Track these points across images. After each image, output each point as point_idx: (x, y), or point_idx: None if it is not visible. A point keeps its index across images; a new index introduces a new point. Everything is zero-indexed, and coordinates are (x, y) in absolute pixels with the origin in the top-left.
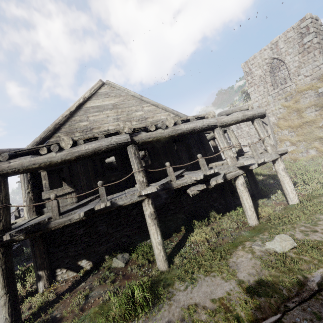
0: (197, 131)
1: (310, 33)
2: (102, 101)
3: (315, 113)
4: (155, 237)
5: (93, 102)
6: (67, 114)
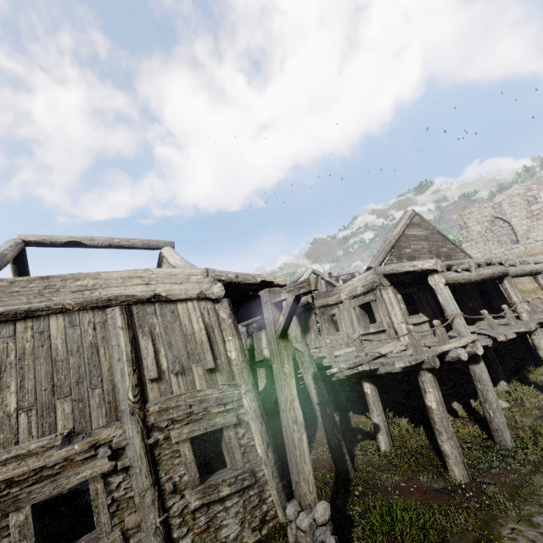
0: (532, 274)
1: (538, 202)
2: (417, 231)
3: None
4: None
5: (411, 230)
6: (397, 238)
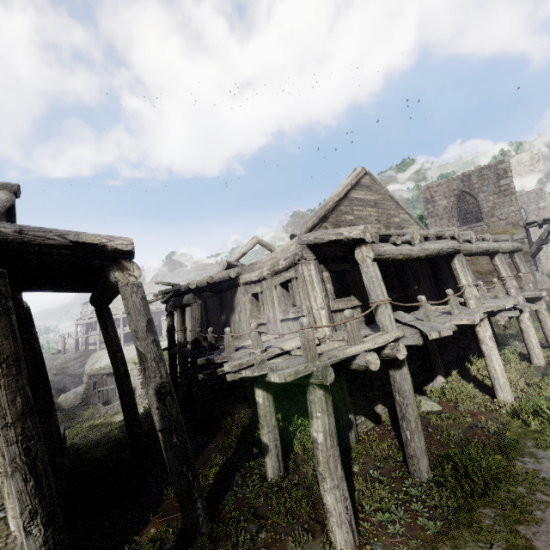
0: (488, 253)
1: (507, 176)
2: (364, 194)
3: (508, 260)
4: (500, 363)
5: (357, 192)
6: (337, 200)
